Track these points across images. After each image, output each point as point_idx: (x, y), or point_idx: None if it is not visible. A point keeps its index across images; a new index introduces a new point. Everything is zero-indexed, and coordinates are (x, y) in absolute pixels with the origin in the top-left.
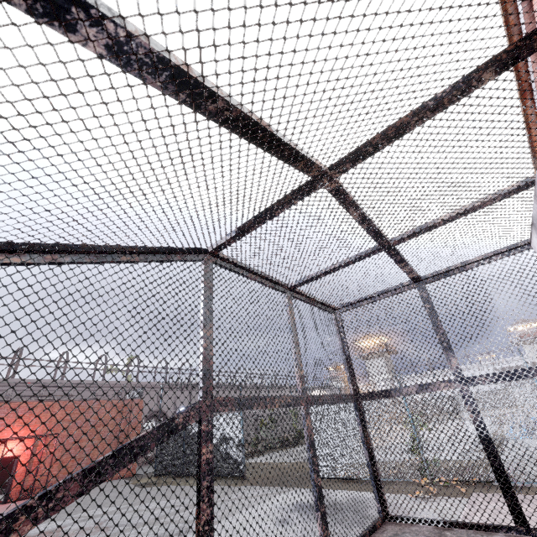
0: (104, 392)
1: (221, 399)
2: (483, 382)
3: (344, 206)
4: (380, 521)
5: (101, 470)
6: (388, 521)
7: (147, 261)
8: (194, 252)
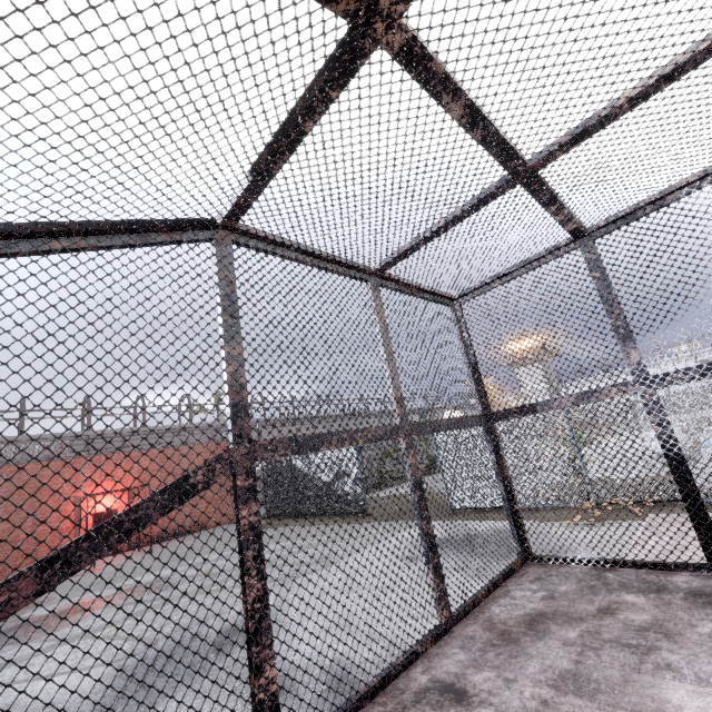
0: (196, 436)
1: (267, 443)
2: (680, 380)
3: (431, 92)
4: (519, 563)
5: (71, 558)
6: (531, 562)
7: (104, 247)
8: (192, 227)
